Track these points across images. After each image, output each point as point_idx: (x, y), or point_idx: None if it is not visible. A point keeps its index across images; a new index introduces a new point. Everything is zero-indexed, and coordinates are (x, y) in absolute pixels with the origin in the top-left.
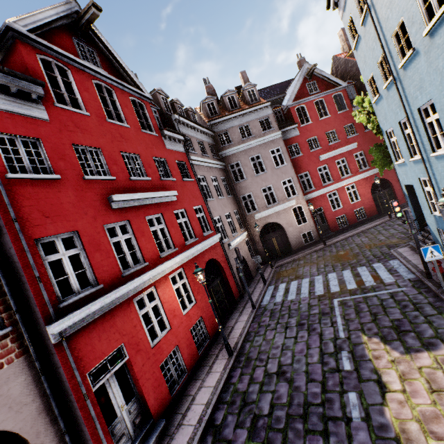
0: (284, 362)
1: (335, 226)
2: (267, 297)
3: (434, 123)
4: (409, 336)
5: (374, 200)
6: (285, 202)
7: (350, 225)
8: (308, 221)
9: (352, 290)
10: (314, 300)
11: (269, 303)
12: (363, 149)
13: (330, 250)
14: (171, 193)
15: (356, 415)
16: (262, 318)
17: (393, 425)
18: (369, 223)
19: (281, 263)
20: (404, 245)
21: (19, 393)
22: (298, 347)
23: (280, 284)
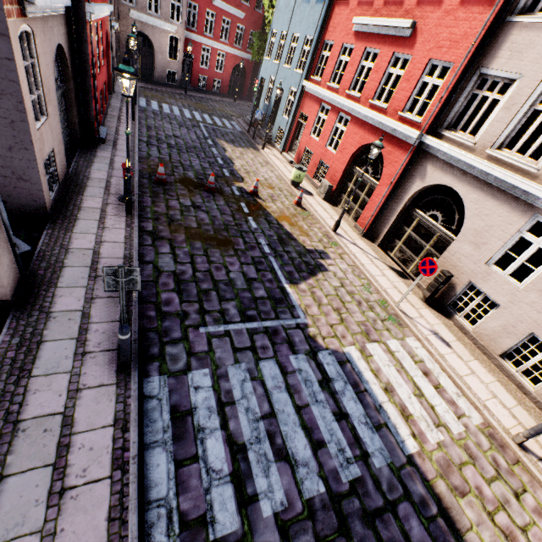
0: (176, 134)
1: (196, 83)
2: (143, 103)
3: (294, 49)
4: (236, 144)
5: (231, 81)
6: (167, 22)
7: (206, 91)
8: (178, 61)
9: (210, 124)
10: (187, 119)
11: (148, 108)
12: (246, 26)
13: (191, 99)
14: None
15: (216, 152)
16: (147, 113)
17: (228, 156)
18: (220, 97)
19: (143, 86)
20: (241, 118)
21: (67, 40)
22: (183, 132)
23: (152, 100)
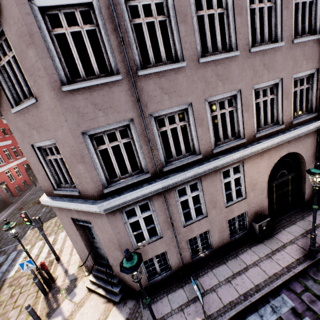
0: None
1: None
2: None
3: None
4: None
5: None
6: None
7: None
8: None
9: None
10: None
11: None
12: None
13: None
14: (10, 141)
15: None
16: None
17: None
18: None
19: None
20: None
21: None
22: None
23: None
